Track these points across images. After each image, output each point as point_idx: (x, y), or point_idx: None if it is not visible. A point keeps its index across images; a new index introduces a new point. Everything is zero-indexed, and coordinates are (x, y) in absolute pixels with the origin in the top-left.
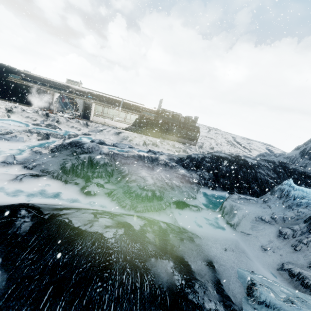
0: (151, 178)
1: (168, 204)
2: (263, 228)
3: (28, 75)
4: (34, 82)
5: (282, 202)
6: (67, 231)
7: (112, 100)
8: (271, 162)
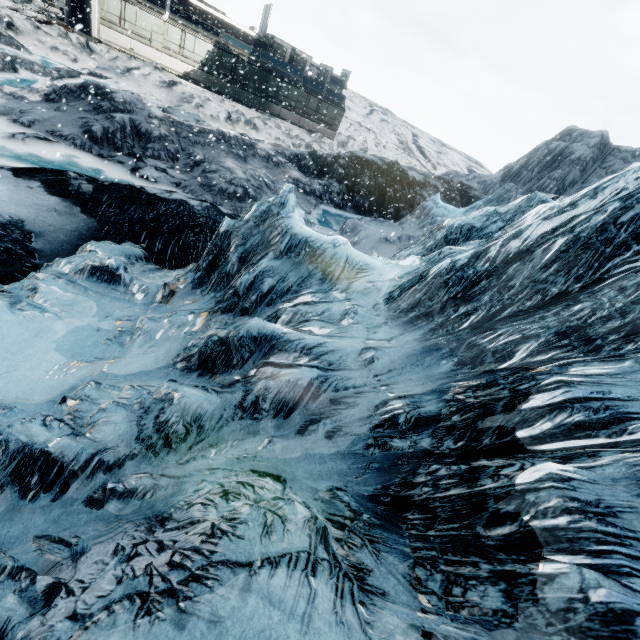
0: (243, 173)
1: None
2: (384, 248)
3: None
4: None
5: (419, 223)
6: (143, 196)
7: None
8: (448, 183)
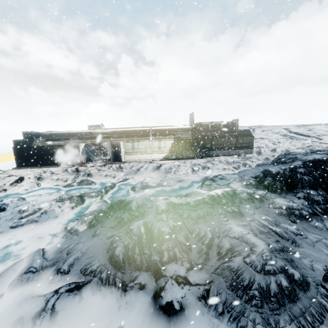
0: (254, 235)
1: (326, 292)
2: None
3: (51, 134)
4: (58, 139)
5: None
6: None
7: (139, 132)
8: None
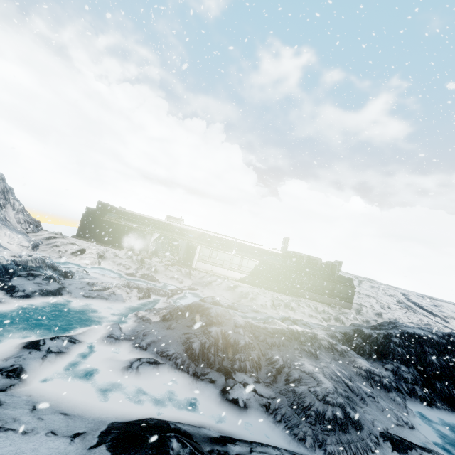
0: (324, 376)
1: (376, 440)
2: None
3: (126, 213)
4: (127, 220)
5: None
6: None
7: (222, 240)
8: None
